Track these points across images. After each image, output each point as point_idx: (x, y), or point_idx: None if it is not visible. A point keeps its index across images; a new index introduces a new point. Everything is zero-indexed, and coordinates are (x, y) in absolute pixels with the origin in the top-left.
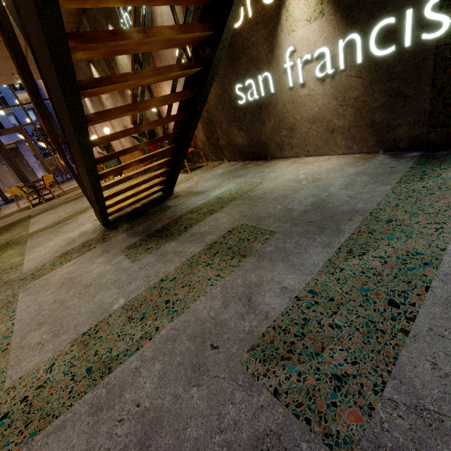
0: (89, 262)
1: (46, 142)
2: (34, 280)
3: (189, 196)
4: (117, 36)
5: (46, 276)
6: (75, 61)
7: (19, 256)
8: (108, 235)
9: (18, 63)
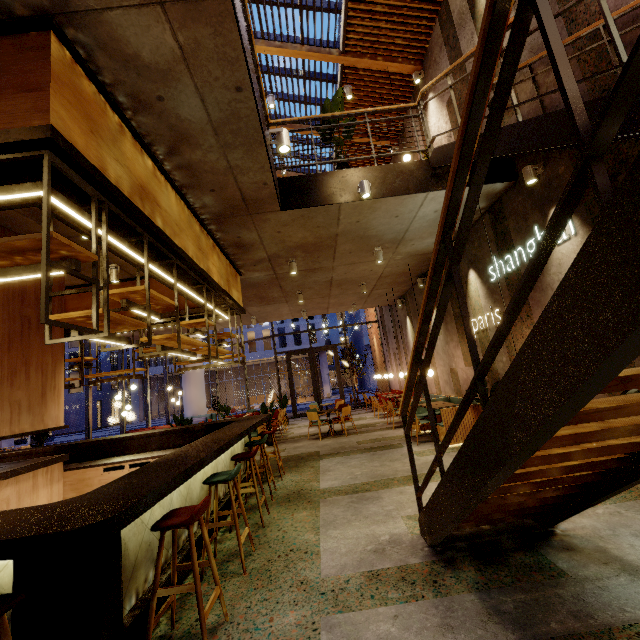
0: (420, 636)
1: (350, 363)
2: (337, 611)
3: (606, 564)
4: (628, 383)
5: (353, 615)
6: (412, 295)
7: (313, 532)
8: (441, 575)
9: (418, 347)
